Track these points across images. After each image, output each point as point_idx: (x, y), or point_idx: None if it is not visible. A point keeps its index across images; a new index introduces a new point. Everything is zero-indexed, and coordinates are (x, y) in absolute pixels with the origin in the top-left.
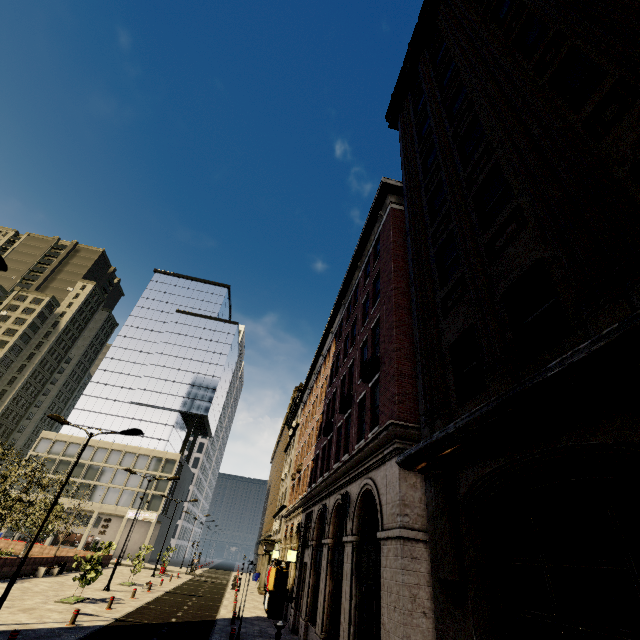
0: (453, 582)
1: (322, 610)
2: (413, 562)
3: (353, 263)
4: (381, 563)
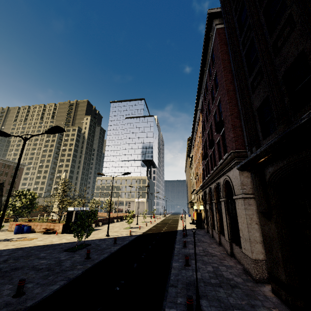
0: (265, 212)
1: (216, 225)
2: (249, 206)
3: (201, 69)
4: (236, 207)
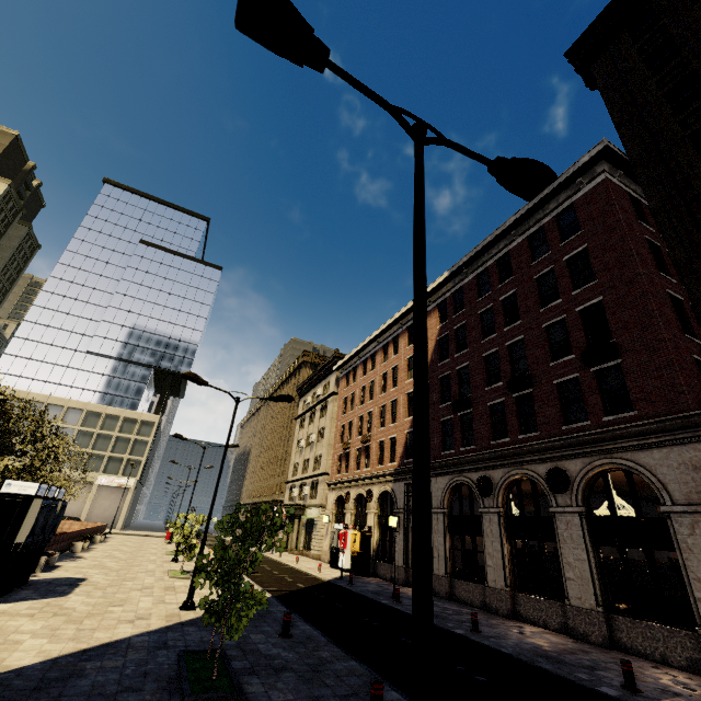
0: None
1: (503, 568)
2: None
3: (506, 230)
4: (677, 532)
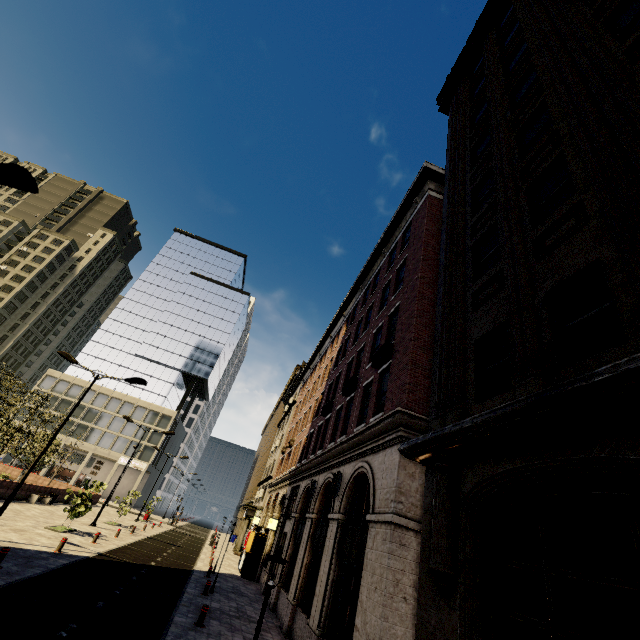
0: (444, 574)
1: (297, 579)
2: (401, 548)
3: (378, 248)
4: (367, 544)
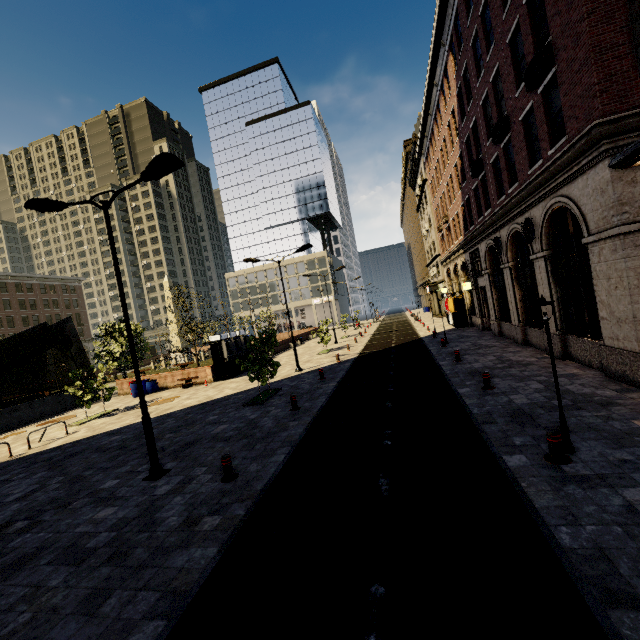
0: None
1: (516, 311)
2: (636, 250)
3: None
4: (591, 262)
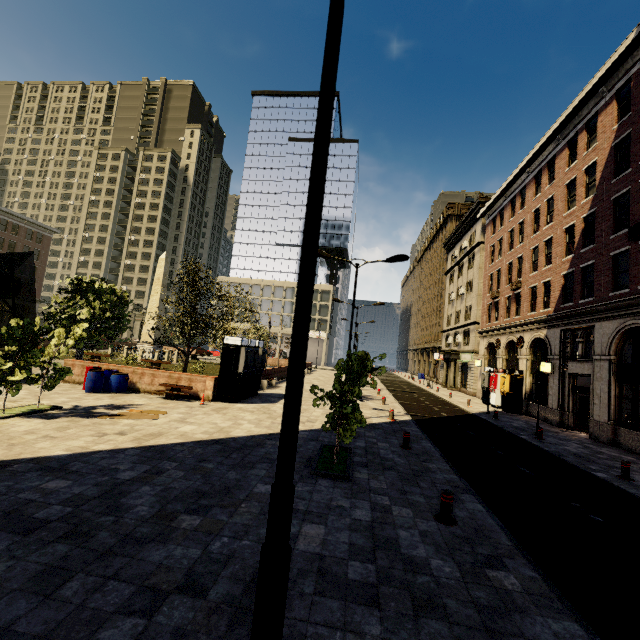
0: None
1: None
2: None
3: None
4: None
